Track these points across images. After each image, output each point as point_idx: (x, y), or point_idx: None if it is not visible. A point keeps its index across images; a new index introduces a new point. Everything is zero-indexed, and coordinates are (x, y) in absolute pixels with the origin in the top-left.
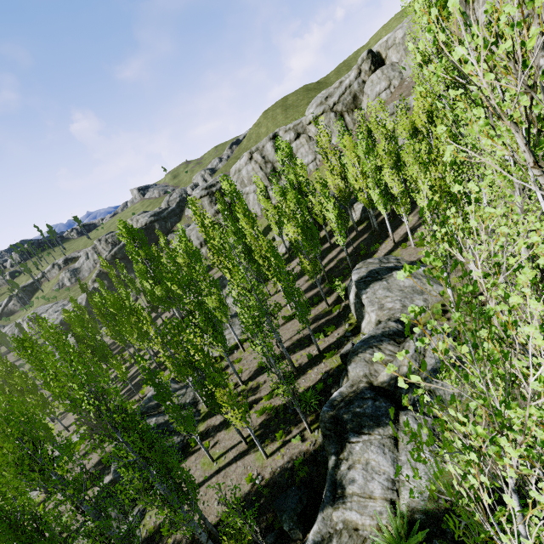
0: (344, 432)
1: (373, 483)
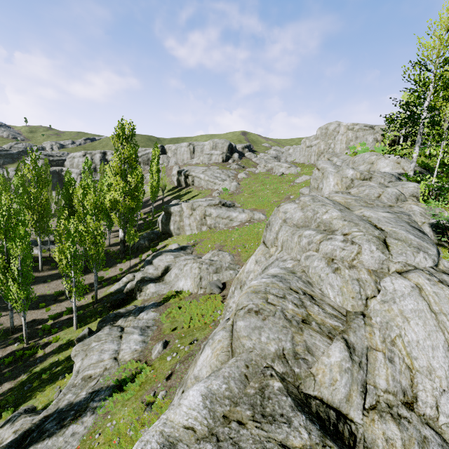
0: None
1: None
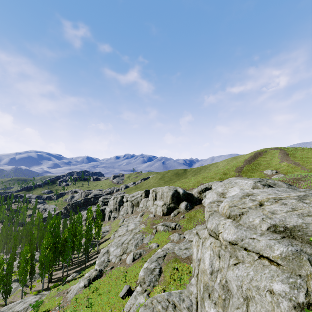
0: None
1: None
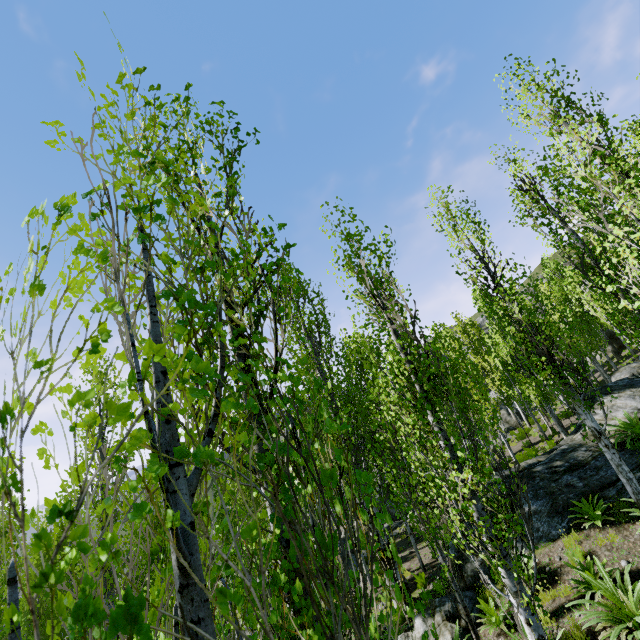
0: (593, 399)
1: (617, 412)
